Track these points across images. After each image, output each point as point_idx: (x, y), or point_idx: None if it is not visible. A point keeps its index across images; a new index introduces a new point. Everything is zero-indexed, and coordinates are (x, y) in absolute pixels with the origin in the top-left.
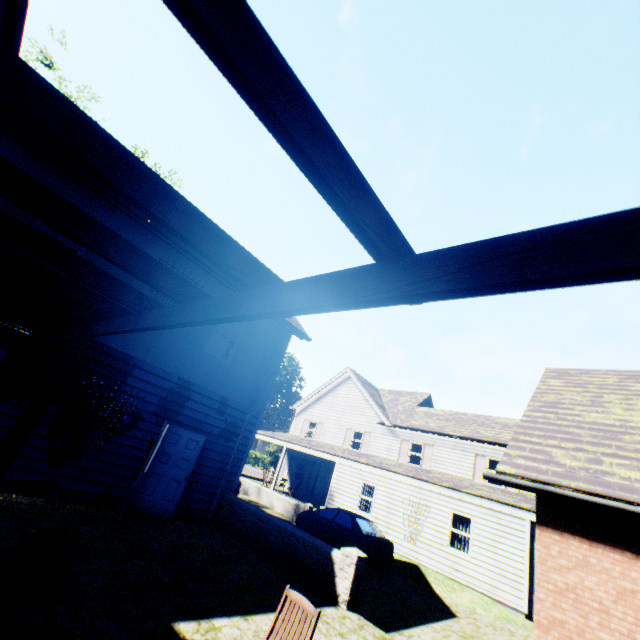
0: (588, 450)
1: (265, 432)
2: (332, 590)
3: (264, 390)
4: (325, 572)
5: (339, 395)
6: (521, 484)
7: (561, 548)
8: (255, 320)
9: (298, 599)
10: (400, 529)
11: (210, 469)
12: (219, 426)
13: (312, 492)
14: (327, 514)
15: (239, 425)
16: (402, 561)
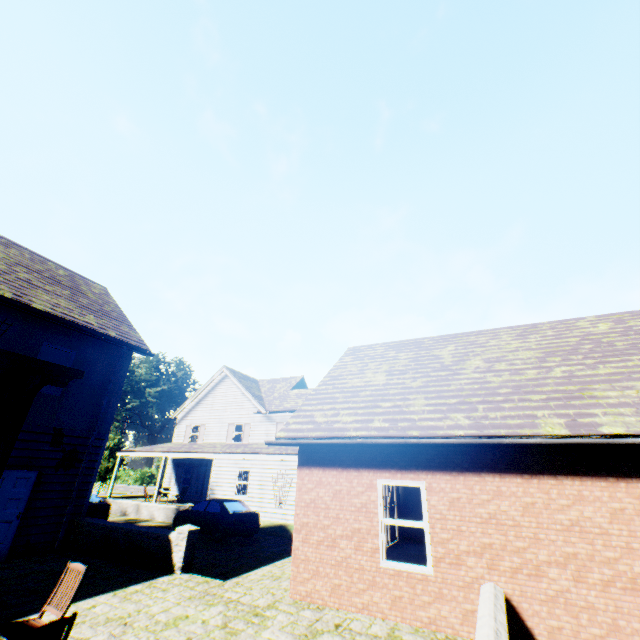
0: (337, 408)
1: (143, 448)
2: (171, 564)
3: (107, 412)
4: (165, 552)
5: (219, 394)
6: (286, 442)
7: (310, 477)
8: (85, 347)
9: (76, 566)
10: (272, 500)
11: (51, 501)
12: (56, 458)
13: (202, 492)
14: (200, 507)
15: (81, 451)
16: (274, 525)
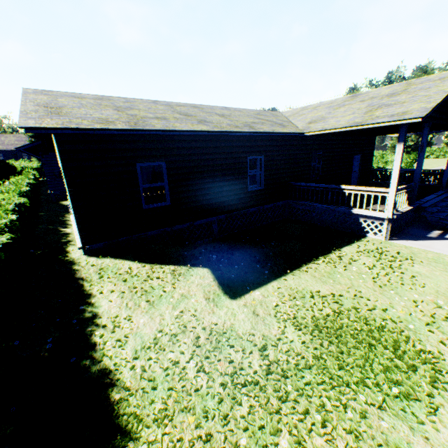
0: None
1: None
2: None
3: None
4: None
5: None
6: None
7: None
8: None
9: None
10: None
11: None
12: None
13: None
14: None
15: None
16: None
